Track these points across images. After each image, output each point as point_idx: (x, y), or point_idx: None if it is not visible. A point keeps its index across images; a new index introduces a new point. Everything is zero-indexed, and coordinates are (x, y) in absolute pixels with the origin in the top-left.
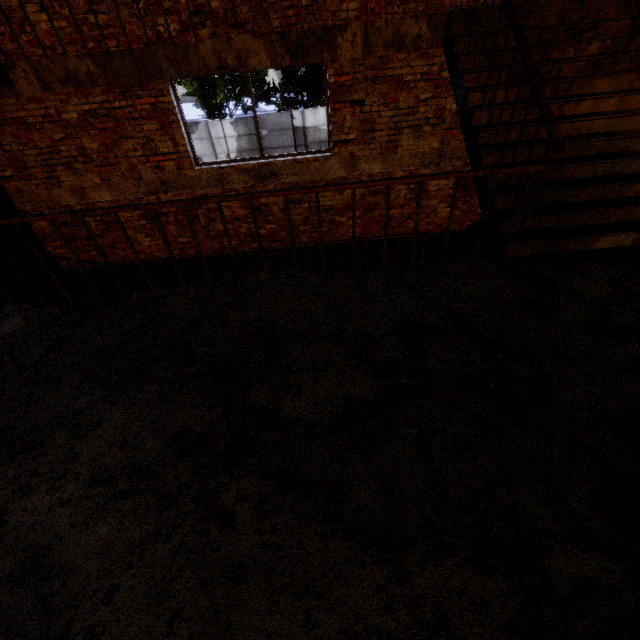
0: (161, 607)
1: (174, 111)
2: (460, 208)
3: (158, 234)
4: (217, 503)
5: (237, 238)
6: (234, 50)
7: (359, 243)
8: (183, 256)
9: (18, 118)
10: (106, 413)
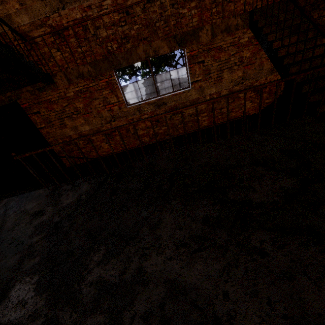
0: (258, 297)
1: (116, 83)
2: (256, 102)
3: (111, 141)
4: (250, 246)
5: (148, 136)
6: (152, 48)
7: (208, 128)
8: (130, 148)
9: (47, 100)
10: (161, 216)
